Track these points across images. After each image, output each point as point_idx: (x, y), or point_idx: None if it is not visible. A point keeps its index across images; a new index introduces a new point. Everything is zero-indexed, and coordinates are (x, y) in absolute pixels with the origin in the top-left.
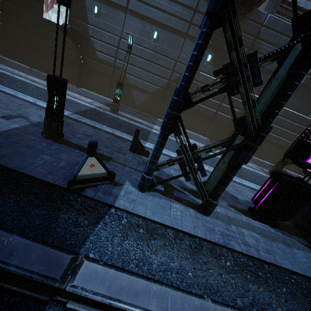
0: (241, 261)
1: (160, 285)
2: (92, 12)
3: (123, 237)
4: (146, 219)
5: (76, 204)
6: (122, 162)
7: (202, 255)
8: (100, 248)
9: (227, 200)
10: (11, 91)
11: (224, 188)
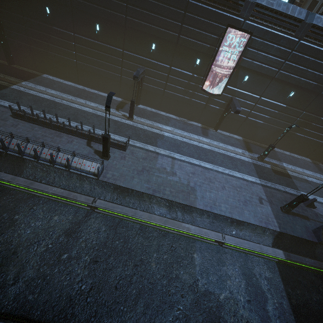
0: None
1: None
2: (241, 80)
3: None
4: None
5: (320, 247)
6: (312, 218)
7: None
8: None
9: None
10: (228, 170)
11: None
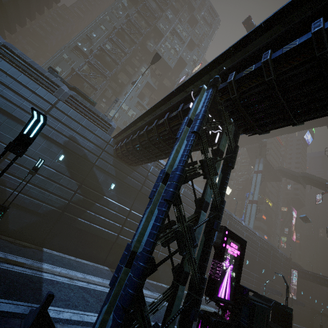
0: None
1: None
2: None
3: None
4: None
5: None
6: None
7: None
8: None
9: None
10: None
11: None
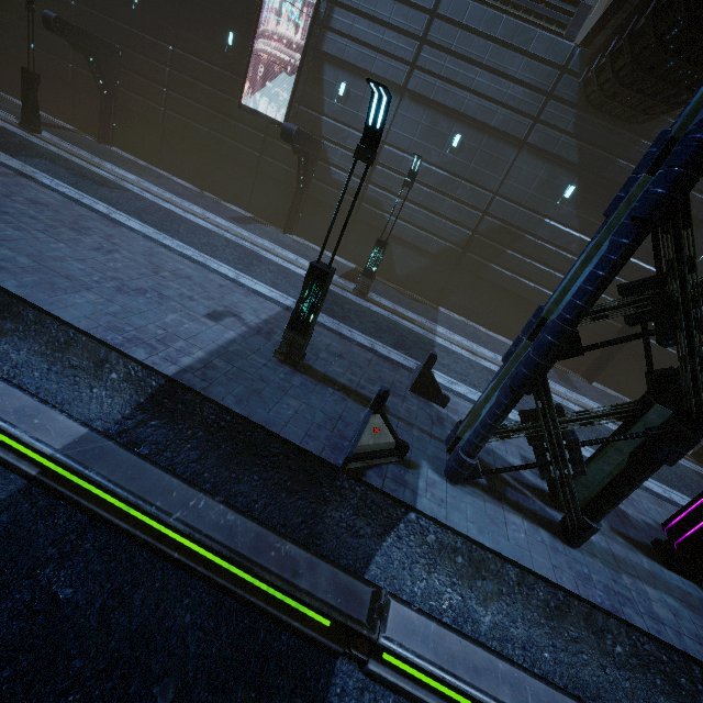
0: (645, 649)
1: (510, 663)
2: (333, 94)
3: (429, 566)
4: (468, 541)
5: (353, 496)
6: (405, 417)
7: (569, 624)
8: (393, 580)
9: (606, 518)
10: (198, 254)
11: (618, 502)
